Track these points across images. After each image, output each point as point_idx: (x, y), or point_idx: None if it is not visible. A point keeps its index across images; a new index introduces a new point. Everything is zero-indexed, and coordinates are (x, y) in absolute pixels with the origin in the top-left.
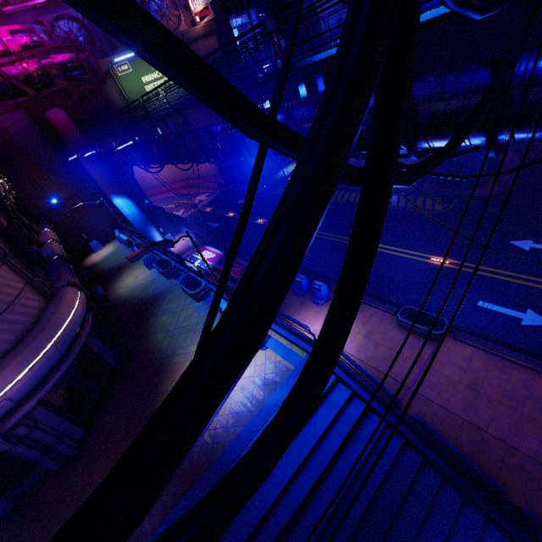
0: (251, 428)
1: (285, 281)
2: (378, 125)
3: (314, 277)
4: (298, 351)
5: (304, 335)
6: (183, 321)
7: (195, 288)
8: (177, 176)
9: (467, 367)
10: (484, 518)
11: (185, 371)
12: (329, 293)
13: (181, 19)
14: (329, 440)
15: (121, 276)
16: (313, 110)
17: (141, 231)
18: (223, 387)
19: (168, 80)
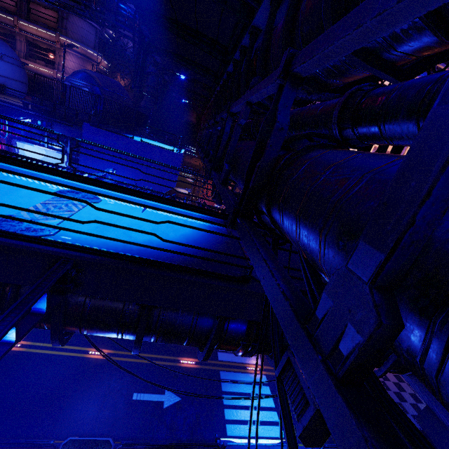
0: None
1: None
2: None
3: None
4: None
5: None
6: None
7: None
8: None
9: None
10: None
11: None
12: None
13: None
14: None
15: None
16: None
17: None
18: None
19: None
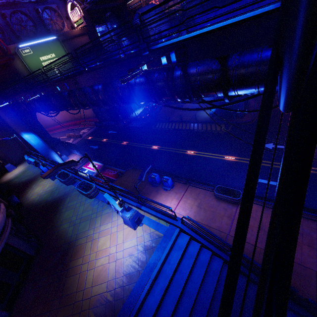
0: (140, 284)
1: None
2: None
3: (162, 174)
4: (164, 223)
5: (166, 212)
6: (81, 213)
7: (88, 190)
8: (66, 118)
9: (255, 217)
10: None
11: None
12: (173, 182)
13: (65, 25)
14: (191, 280)
15: (31, 187)
16: (163, 74)
17: (44, 155)
18: None
19: (62, 56)
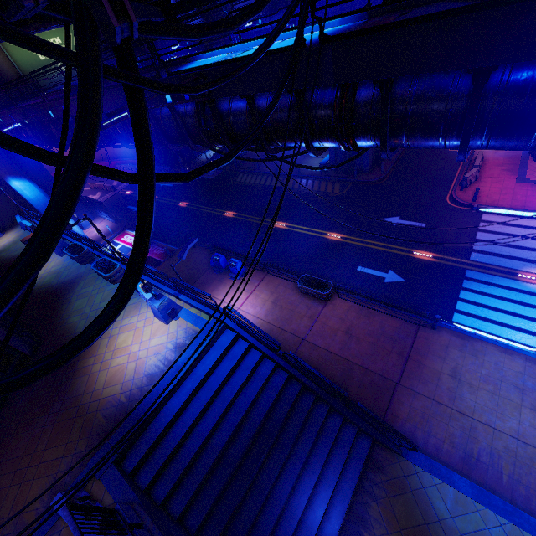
0: (162, 384)
1: (56, 229)
2: (137, 153)
3: (232, 255)
4: (206, 317)
5: (210, 303)
6: (99, 303)
7: (109, 271)
8: None
9: (345, 318)
10: (342, 419)
11: (9, 267)
12: (245, 269)
13: None
14: (230, 384)
15: None
16: (194, 108)
17: None
18: (27, 272)
19: (56, 62)
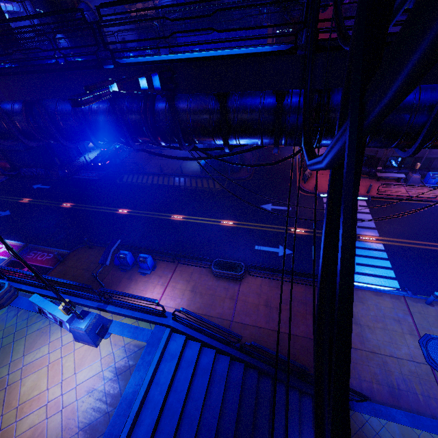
0: (112, 433)
1: None
2: None
3: (137, 251)
4: (146, 326)
5: (149, 308)
6: None
7: None
8: None
9: (260, 292)
10: (298, 393)
11: None
12: (154, 262)
13: None
14: (192, 398)
15: None
16: (139, 104)
17: None
18: None
19: None
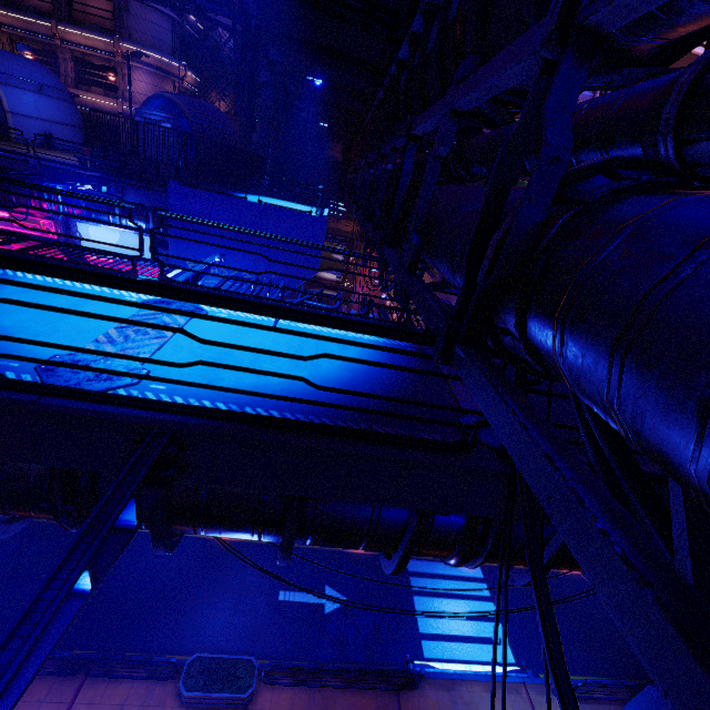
0: None
1: None
2: None
3: None
4: None
5: None
6: None
7: None
8: None
9: None
10: None
11: None
12: None
13: None
14: None
15: None
16: None
17: None
18: None
19: None
